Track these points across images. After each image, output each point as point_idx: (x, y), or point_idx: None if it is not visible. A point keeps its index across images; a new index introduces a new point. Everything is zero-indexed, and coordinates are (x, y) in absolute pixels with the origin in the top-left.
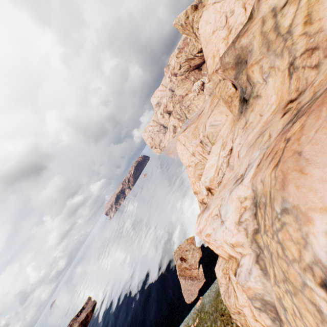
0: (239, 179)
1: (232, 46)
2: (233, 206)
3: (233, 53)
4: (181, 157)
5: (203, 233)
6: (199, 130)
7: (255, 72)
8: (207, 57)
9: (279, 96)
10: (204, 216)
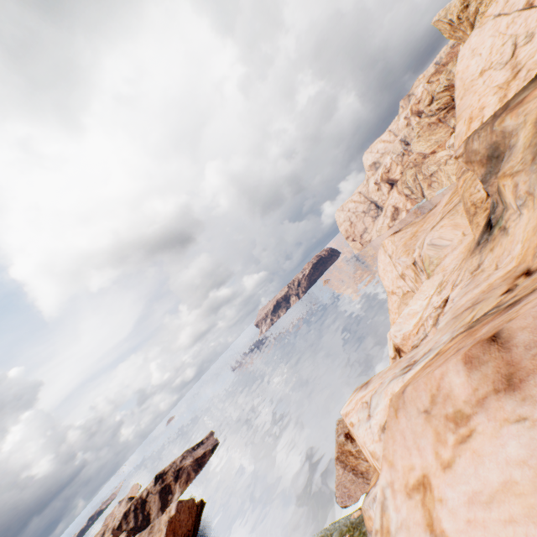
0: (408, 366)
1: (489, 124)
2: (385, 402)
3: (487, 138)
4: (382, 275)
5: (348, 418)
6: (416, 241)
7: (506, 189)
8: (458, 119)
9: (523, 250)
10: (357, 396)
